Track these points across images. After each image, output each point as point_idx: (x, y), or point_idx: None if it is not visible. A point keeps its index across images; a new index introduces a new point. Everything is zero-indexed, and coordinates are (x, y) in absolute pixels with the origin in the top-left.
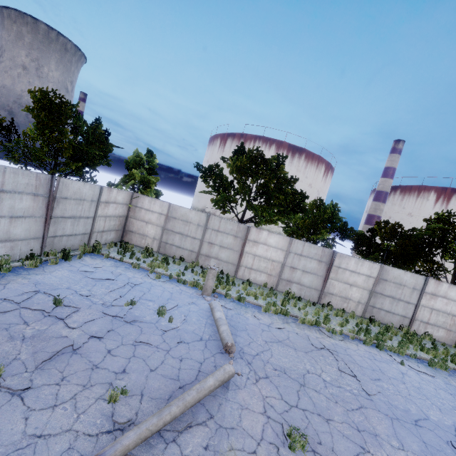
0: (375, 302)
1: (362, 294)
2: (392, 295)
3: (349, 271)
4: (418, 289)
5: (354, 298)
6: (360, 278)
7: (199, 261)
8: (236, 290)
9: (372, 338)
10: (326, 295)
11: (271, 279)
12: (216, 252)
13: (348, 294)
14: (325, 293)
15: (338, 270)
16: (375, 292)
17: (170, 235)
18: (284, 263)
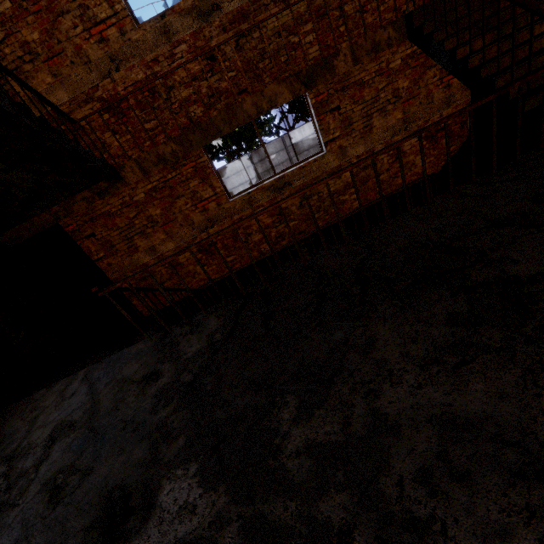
0: None
1: None
2: (240, 183)
3: None
4: (250, 165)
5: None
6: None
7: None
8: None
9: None
10: None
11: None
12: None
13: None
14: None
15: None
16: (229, 190)
17: None
18: None
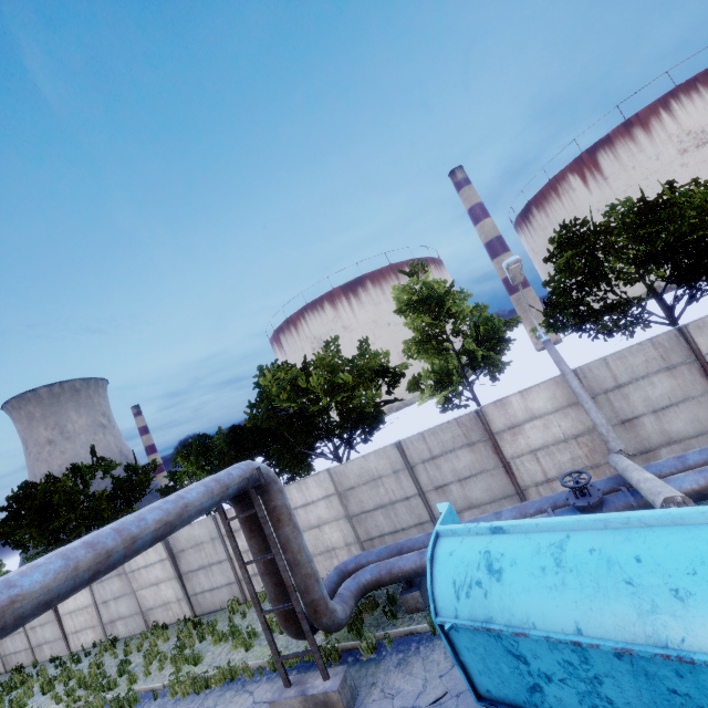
0: (193, 587)
1: (173, 587)
2: (200, 564)
3: (144, 569)
4: (217, 537)
5: (172, 599)
6: (158, 569)
7: (37, 656)
8: (0, 705)
9: (63, 706)
10: (148, 614)
11: (98, 631)
12: (42, 635)
13: (163, 598)
14: (145, 612)
15: (135, 575)
16: (184, 574)
17: (3, 644)
18: (94, 603)
